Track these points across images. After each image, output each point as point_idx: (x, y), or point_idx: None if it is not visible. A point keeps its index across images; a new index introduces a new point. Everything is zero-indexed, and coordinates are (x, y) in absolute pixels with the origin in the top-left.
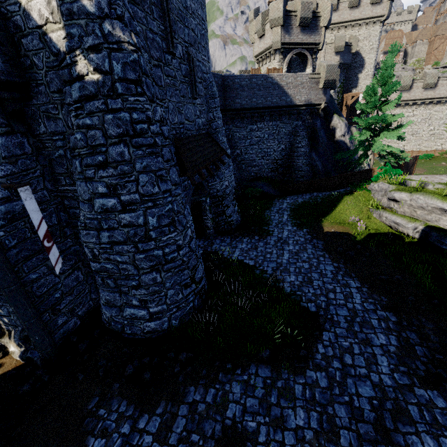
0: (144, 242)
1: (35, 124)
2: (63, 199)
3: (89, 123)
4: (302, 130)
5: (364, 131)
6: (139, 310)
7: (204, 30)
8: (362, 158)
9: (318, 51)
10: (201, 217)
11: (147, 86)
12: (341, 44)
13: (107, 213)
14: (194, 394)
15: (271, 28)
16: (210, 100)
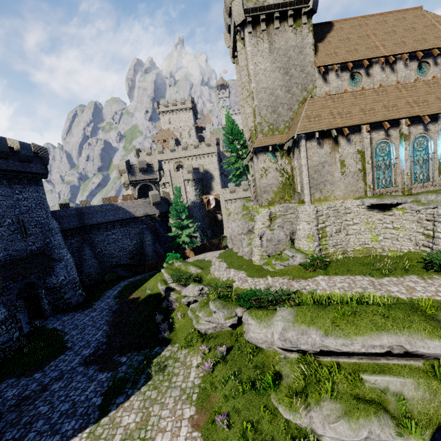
0: None
1: None
2: None
3: None
4: (147, 230)
5: (176, 230)
6: None
7: (42, 200)
8: (183, 244)
9: (159, 181)
10: (39, 303)
11: None
12: (190, 169)
13: None
14: None
15: (122, 173)
16: (47, 232)
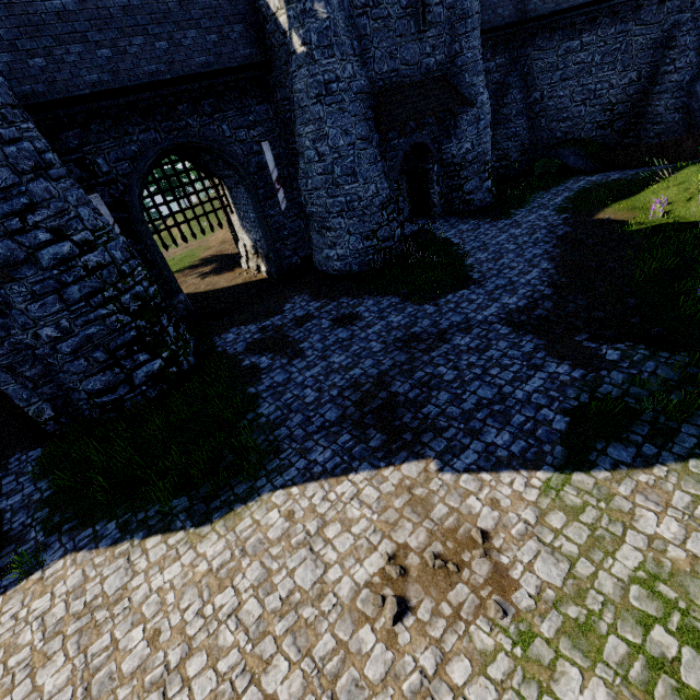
0: (332, 190)
1: (275, 93)
2: (292, 156)
3: (300, 88)
4: (687, 32)
5: None
6: (330, 251)
7: None
8: None
9: None
10: (427, 190)
11: (338, 47)
12: None
13: (310, 164)
14: (344, 300)
15: None
16: (457, 24)
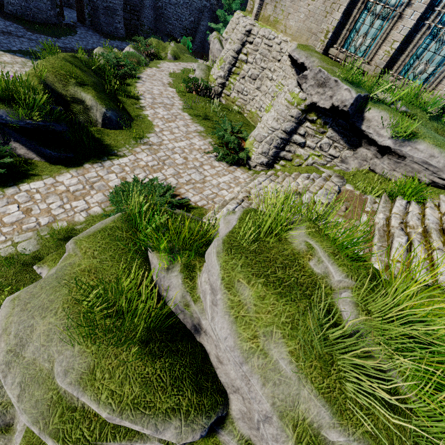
0: None
1: None
2: None
3: None
4: (207, 11)
5: (221, 24)
6: None
7: None
8: None
9: None
10: (83, 9)
11: None
12: None
13: None
14: None
15: None
16: None
